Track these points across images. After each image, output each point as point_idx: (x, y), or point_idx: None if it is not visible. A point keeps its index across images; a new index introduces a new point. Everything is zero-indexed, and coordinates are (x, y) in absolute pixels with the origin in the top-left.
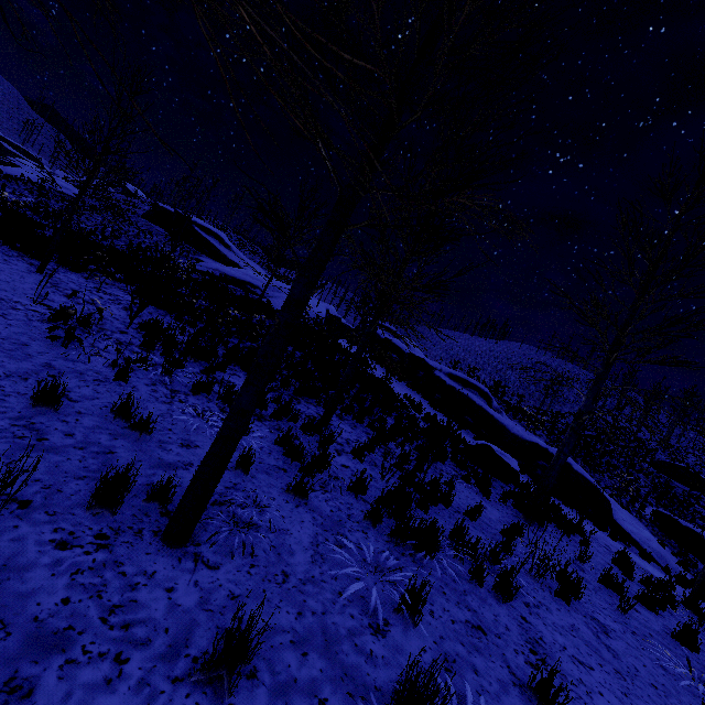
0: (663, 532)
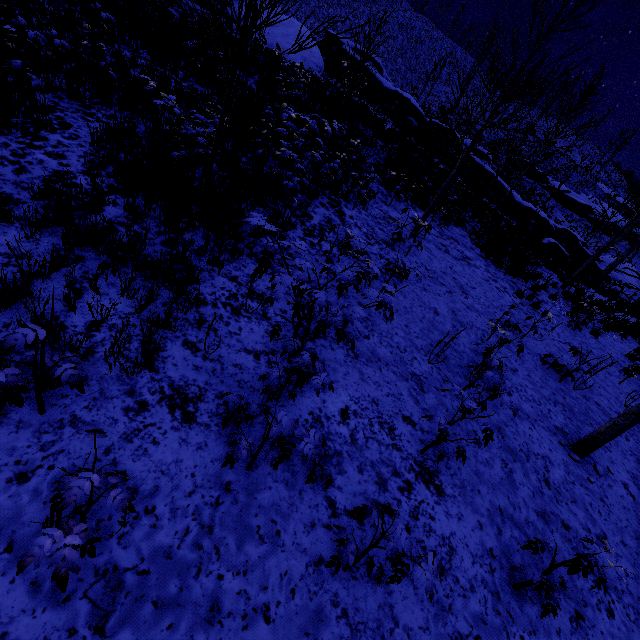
0: None
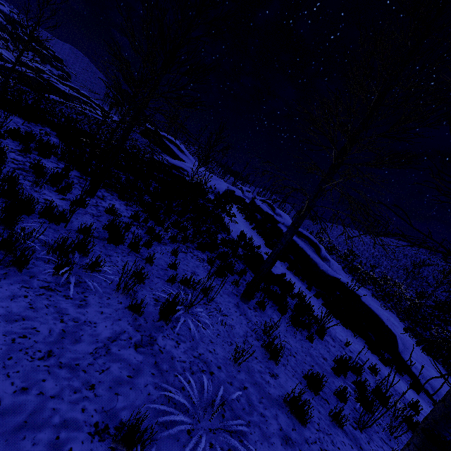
0: None
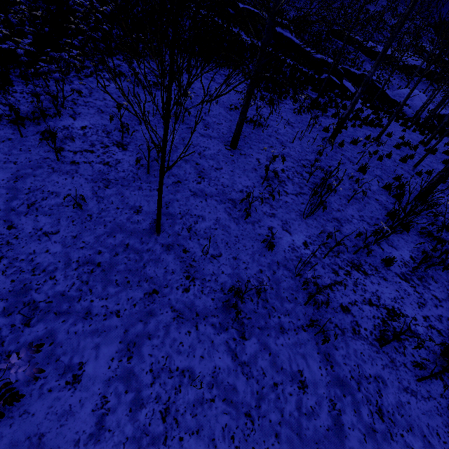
0: (344, 77)
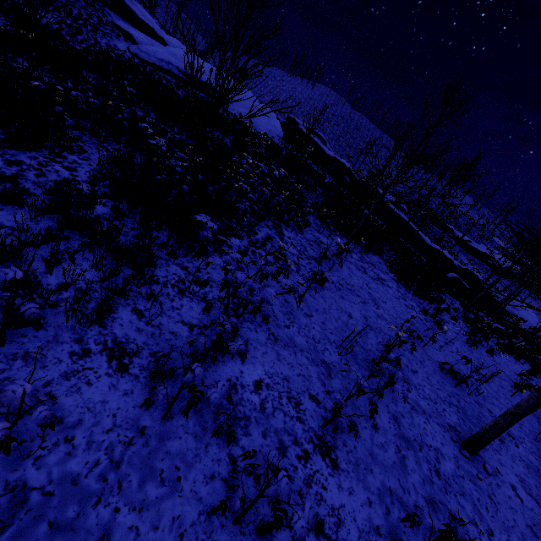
0: None
